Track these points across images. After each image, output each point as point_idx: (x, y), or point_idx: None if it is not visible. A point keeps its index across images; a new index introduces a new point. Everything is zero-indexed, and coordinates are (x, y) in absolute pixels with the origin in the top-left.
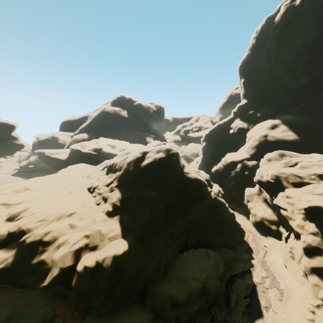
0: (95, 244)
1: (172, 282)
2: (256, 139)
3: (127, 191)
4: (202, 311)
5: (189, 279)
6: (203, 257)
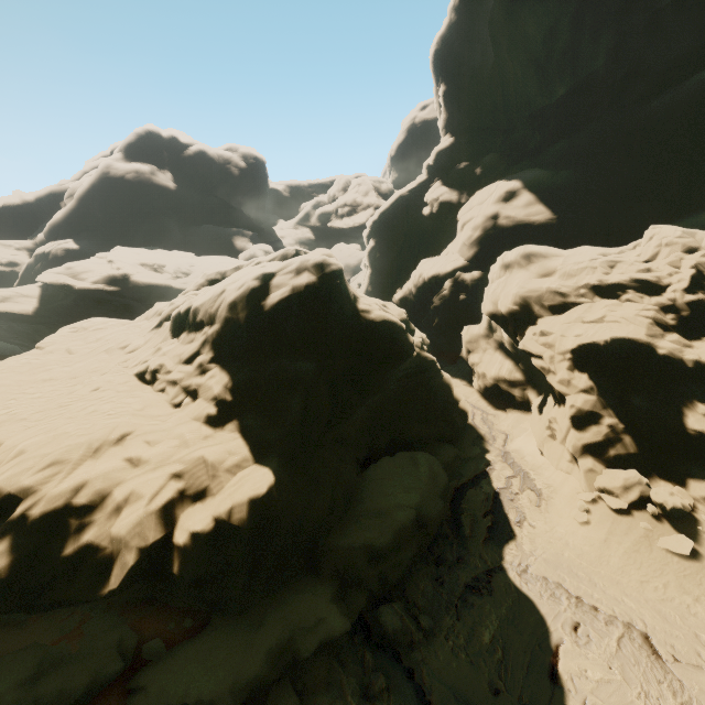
0: (200, 487)
1: (362, 521)
2: (477, 224)
3: (242, 367)
4: (419, 554)
5: (392, 510)
6: (407, 467)
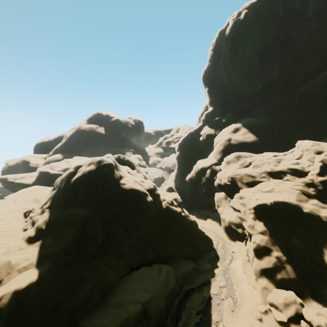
0: None
1: (107, 310)
2: (221, 143)
3: (57, 211)
4: None
5: (128, 304)
6: (153, 274)
